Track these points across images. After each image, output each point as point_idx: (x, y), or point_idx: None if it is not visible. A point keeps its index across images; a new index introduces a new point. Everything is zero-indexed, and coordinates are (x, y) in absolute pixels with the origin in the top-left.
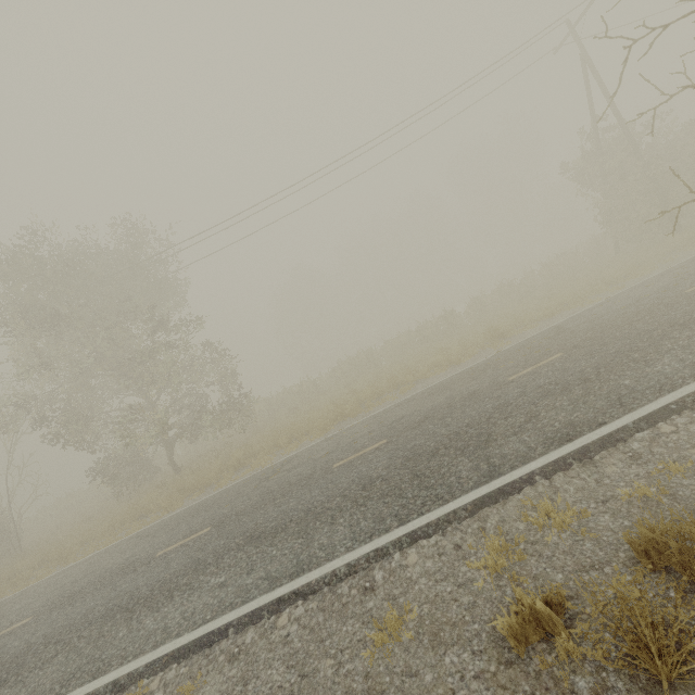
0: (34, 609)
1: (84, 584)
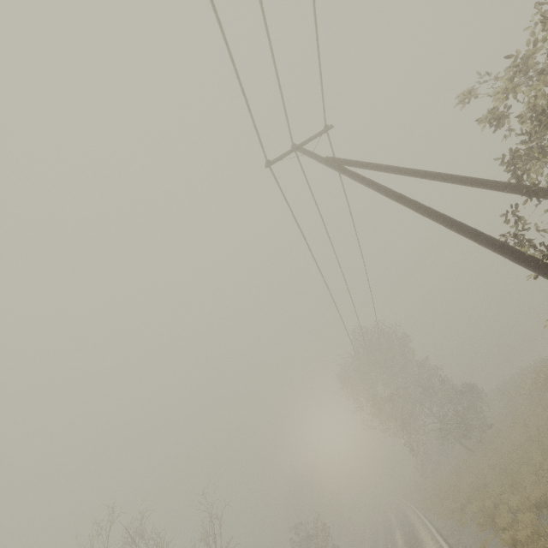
0: (394, 541)
1: (394, 545)
